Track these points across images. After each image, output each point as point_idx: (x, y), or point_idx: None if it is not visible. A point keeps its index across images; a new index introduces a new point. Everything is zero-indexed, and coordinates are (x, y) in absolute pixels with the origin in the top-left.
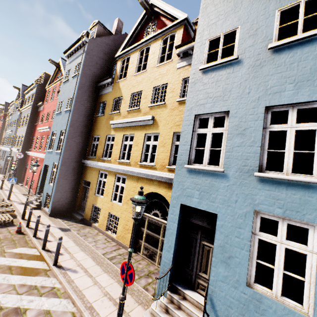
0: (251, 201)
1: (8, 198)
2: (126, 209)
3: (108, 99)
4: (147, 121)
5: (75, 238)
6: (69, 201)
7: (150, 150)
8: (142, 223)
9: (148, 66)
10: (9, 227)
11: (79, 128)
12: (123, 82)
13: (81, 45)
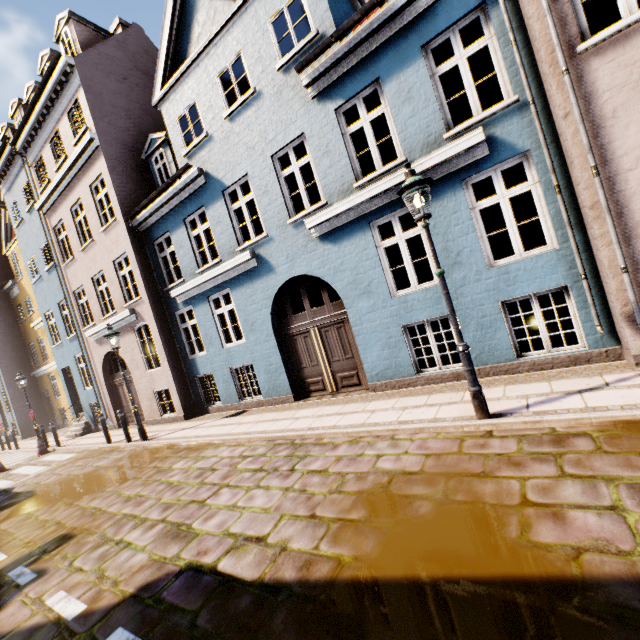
0: (72, 353)
1: None
2: None
3: (21, 301)
4: None
5: None
6: (39, 419)
7: None
8: None
9: None
10: None
11: (7, 345)
12: (23, 281)
13: None
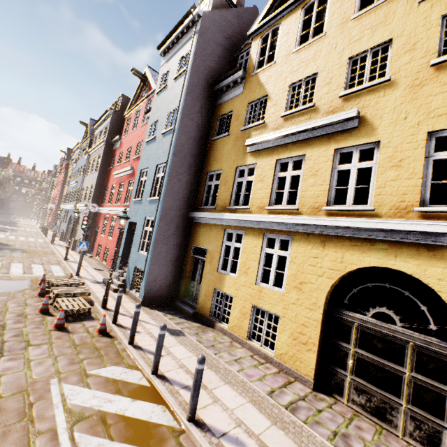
0: None
1: (76, 273)
2: (296, 300)
3: (236, 107)
4: (340, 123)
5: (199, 351)
6: (169, 282)
7: (352, 180)
8: (343, 333)
9: (328, 25)
10: (85, 321)
11: (186, 159)
12: (266, 71)
13: (189, 24)
